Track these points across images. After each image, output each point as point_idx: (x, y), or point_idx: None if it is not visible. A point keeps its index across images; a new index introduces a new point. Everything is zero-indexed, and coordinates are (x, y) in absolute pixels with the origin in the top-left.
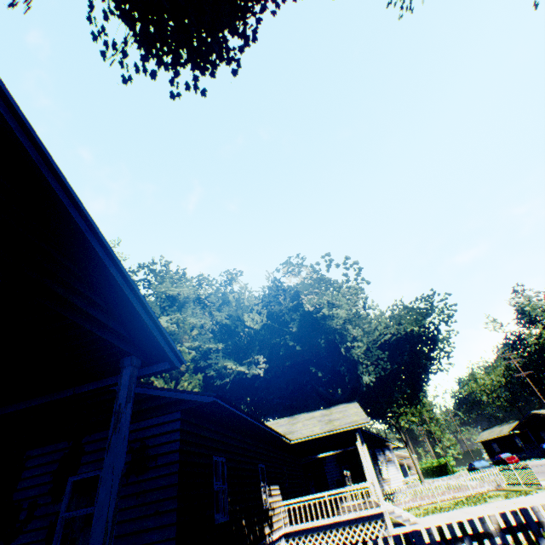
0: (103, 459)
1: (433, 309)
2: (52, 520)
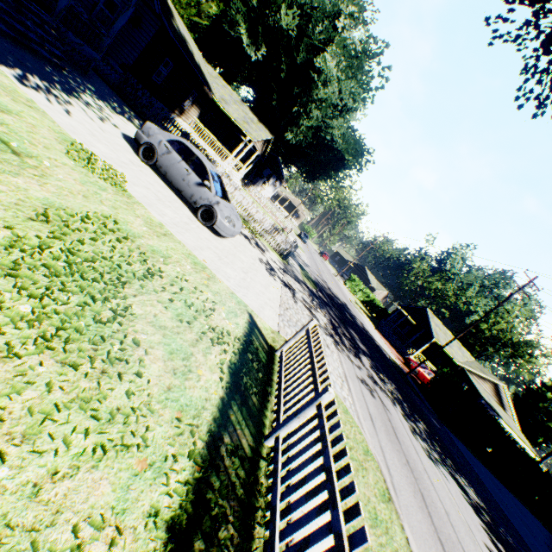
0: (124, 2)
1: (358, 158)
2: (96, 2)
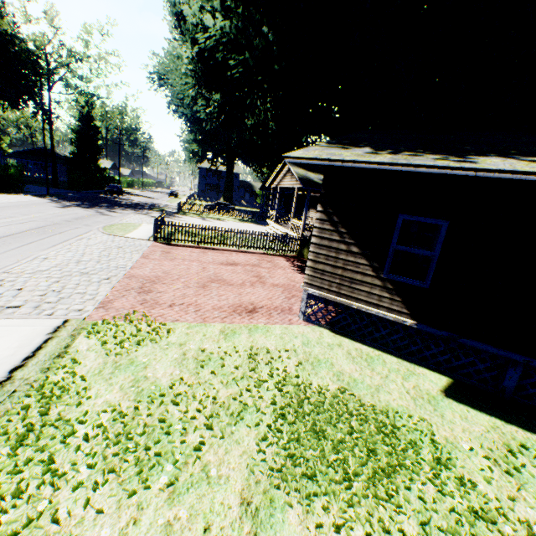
0: None
1: None
2: None
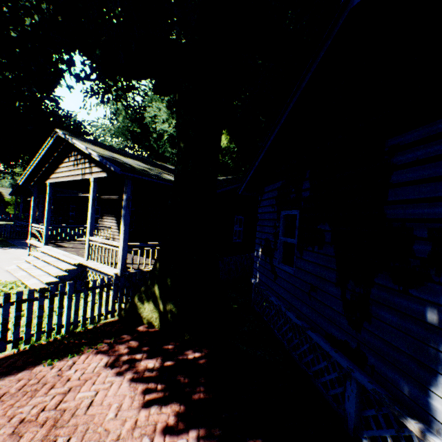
0: None
1: None
2: None
